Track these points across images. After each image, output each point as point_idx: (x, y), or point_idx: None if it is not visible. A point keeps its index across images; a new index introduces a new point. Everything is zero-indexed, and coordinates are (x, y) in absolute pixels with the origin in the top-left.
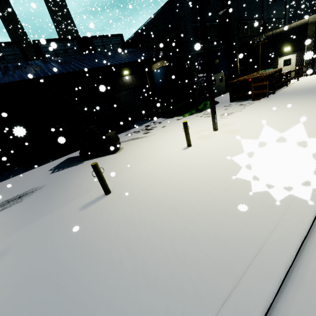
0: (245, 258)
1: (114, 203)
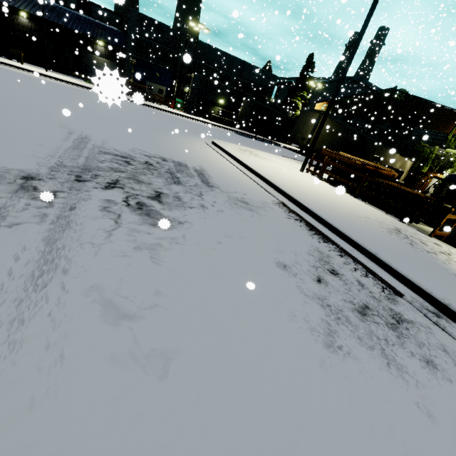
0: None
1: None
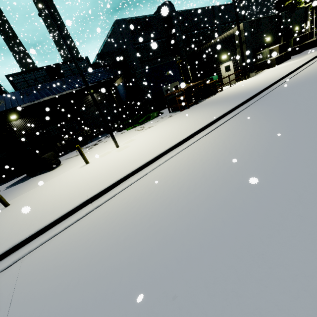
0: (7, 242)
1: (1, 213)
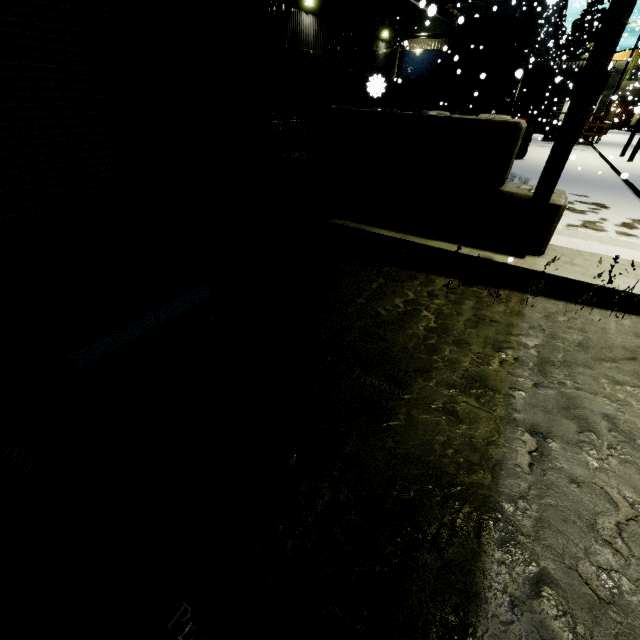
0: None
1: None
